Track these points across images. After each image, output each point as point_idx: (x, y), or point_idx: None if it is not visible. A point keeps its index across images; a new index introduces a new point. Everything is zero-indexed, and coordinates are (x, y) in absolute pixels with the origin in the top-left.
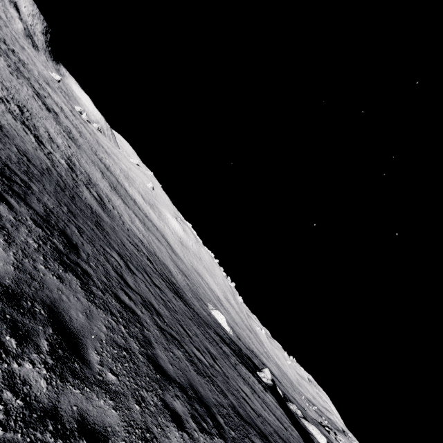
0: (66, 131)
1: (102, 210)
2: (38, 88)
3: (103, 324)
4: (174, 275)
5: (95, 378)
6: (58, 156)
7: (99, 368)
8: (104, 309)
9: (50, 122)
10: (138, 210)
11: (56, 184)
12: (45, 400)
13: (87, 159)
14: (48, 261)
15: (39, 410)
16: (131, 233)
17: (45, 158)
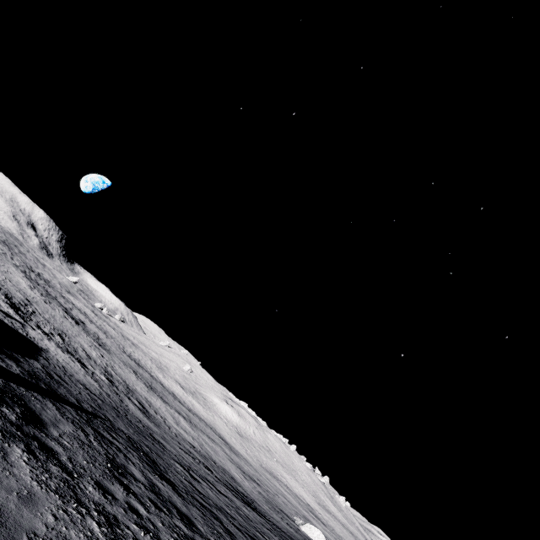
0: (95, 338)
1: (148, 419)
2: (64, 302)
3: (196, 513)
4: (239, 482)
5: (205, 536)
6: (98, 373)
7: (205, 533)
8: (193, 505)
9: (82, 337)
10: (179, 406)
11: (112, 407)
12: (190, 536)
13: (119, 362)
14: (152, 474)
15: (190, 538)
16: (180, 438)
17: (93, 382)
